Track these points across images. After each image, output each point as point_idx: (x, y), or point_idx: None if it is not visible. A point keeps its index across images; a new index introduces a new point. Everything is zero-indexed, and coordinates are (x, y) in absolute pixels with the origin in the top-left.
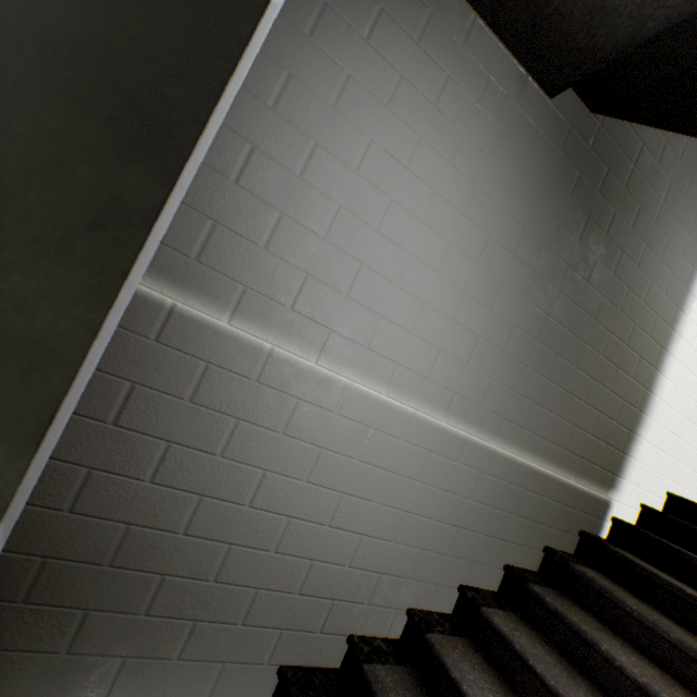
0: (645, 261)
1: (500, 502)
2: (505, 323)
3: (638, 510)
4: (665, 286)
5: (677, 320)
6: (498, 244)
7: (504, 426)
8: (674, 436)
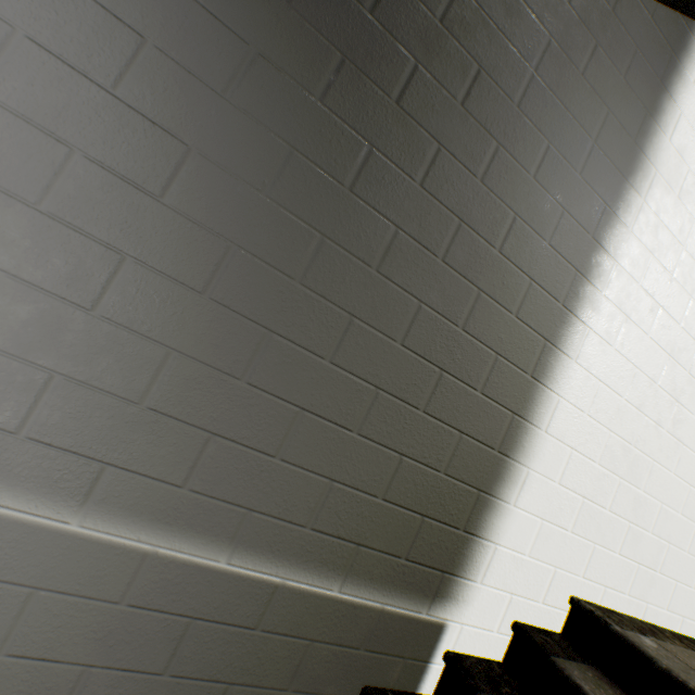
0: (499, 176)
1: (112, 652)
2: (96, 248)
3: (510, 633)
4: (550, 231)
5: (580, 295)
6: (51, 56)
7: (112, 482)
8: (583, 499)
